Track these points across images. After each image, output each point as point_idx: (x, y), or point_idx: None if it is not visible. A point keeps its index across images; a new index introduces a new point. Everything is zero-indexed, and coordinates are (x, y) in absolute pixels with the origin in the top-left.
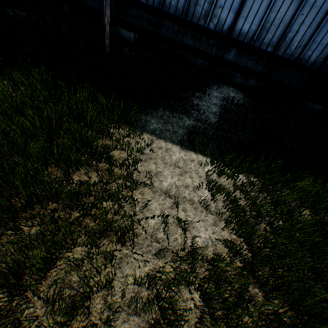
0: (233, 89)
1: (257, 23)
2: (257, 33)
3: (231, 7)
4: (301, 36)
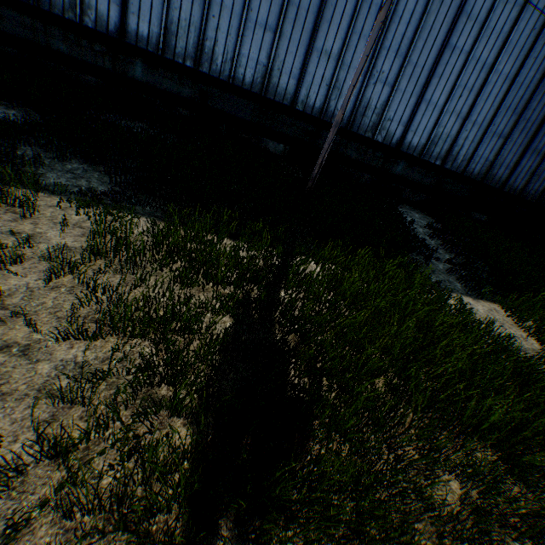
0: (409, 208)
1: (425, 136)
2: (426, 146)
3: (400, 120)
4: (466, 149)
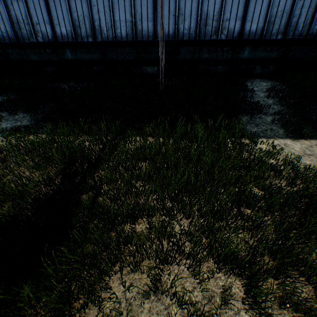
0: (259, 80)
1: (262, 21)
2: (264, 28)
3: (236, 17)
4: (304, 17)
